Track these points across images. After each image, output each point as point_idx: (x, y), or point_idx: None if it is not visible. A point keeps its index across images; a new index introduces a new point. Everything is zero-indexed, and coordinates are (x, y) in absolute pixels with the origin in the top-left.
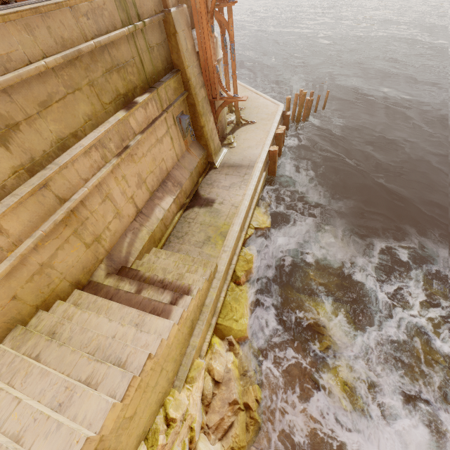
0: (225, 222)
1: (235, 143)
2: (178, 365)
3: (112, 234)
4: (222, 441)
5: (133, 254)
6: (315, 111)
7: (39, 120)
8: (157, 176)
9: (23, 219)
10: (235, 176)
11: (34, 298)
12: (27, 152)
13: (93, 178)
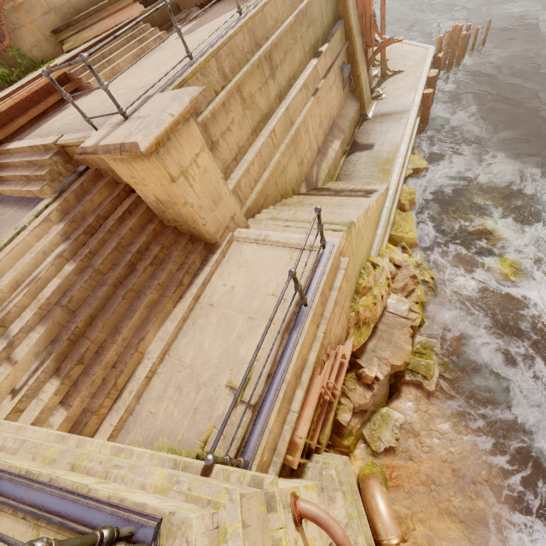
0: (388, 158)
1: (384, 94)
2: (372, 243)
3: (307, 162)
4: (407, 299)
5: (320, 181)
6: (472, 49)
7: (283, 64)
8: (328, 121)
9: (280, 130)
10: (391, 122)
11: (281, 189)
12: (279, 86)
13: (303, 111)
